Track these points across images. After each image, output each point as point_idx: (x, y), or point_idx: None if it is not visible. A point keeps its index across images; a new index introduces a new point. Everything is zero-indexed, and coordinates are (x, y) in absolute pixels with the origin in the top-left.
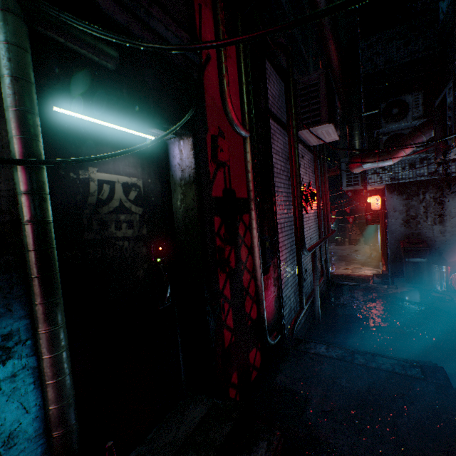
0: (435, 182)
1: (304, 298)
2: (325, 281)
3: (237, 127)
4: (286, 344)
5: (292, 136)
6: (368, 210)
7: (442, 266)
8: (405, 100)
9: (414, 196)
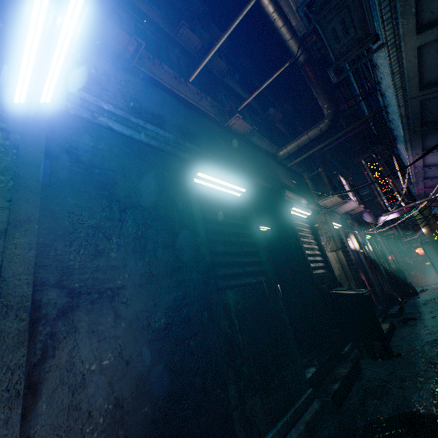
0: None
1: None
2: None
3: (378, 240)
4: None
5: (383, 237)
6: (419, 256)
7: None
8: None
9: None
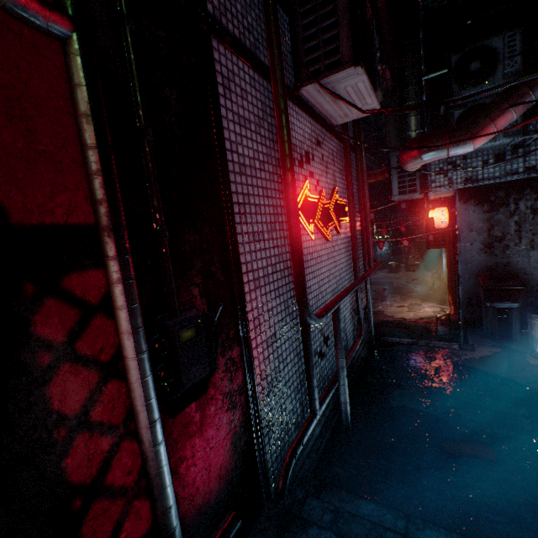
0: (535, 182)
1: (317, 397)
2: (367, 337)
3: None
4: (258, 533)
5: (273, 85)
6: (430, 228)
7: None
8: (492, 46)
9: (501, 206)
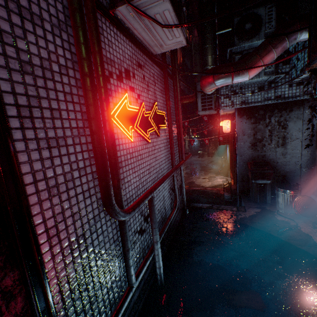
0: (280, 105)
1: (133, 273)
2: (182, 204)
3: None
4: None
5: None
6: (221, 132)
7: (287, 190)
8: (259, 14)
9: (261, 120)
